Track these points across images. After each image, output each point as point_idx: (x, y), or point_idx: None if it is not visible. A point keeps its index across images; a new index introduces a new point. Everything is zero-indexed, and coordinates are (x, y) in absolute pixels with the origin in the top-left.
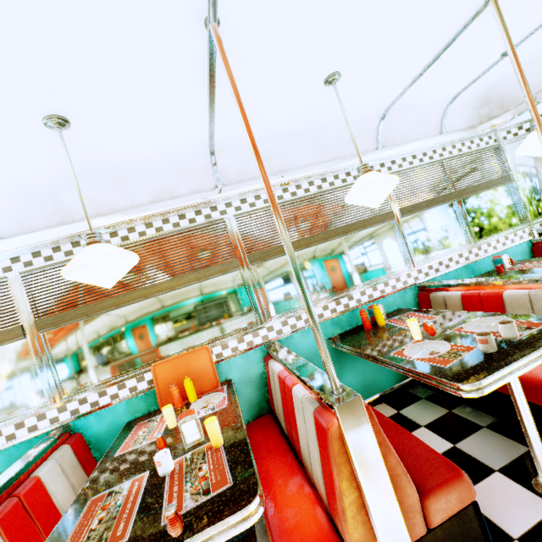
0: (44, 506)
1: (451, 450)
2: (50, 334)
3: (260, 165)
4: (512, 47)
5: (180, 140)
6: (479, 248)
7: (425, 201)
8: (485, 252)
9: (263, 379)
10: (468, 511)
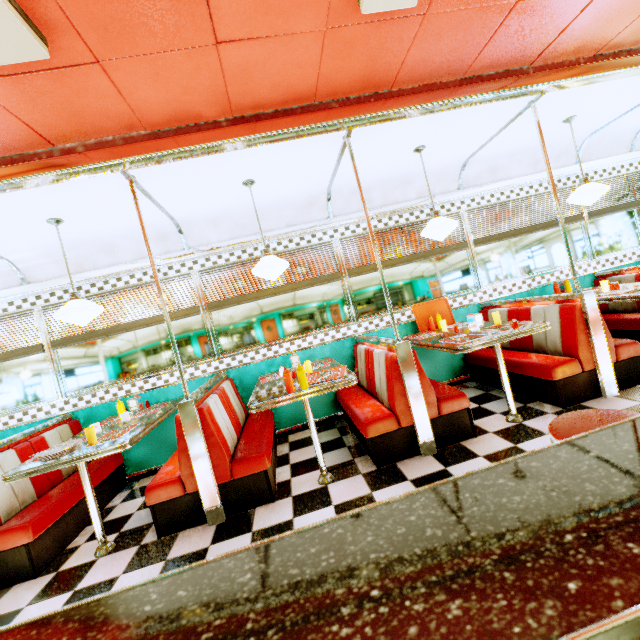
0: None
1: None
2: (351, 280)
3: (551, 177)
4: None
5: (455, 157)
6: None
7: (609, 207)
8: None
9: None
10: (638, 358)
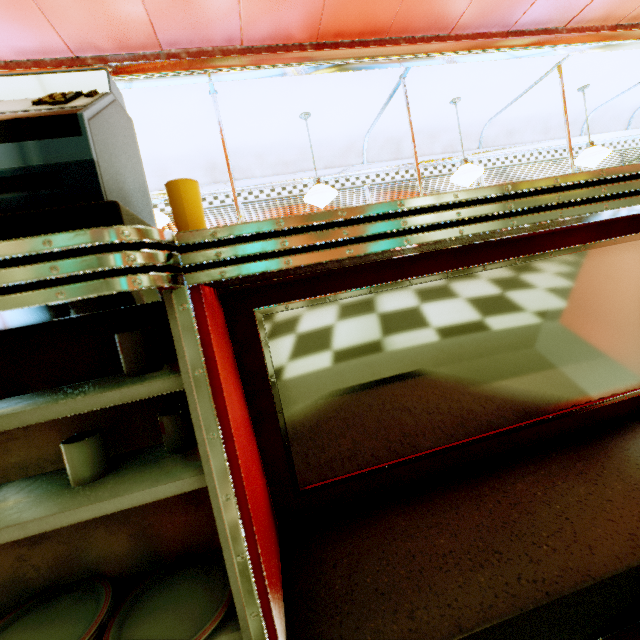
0: None
1: None
2: None
3: (568, 133)
4: None
5: (481, 115)
6: None
7: None
8: None
9: None
10: None
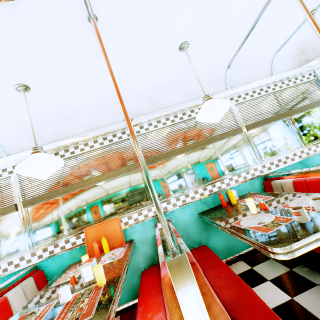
0: (5, 316)
1: (289, 302)
2: (30, 208)
3: (118, 96)
4: (303, 4)
5: (98, 93)
6: (309, 149)
7: (264, 119)
8: (314, 152)
9: (155, 240)
10: None
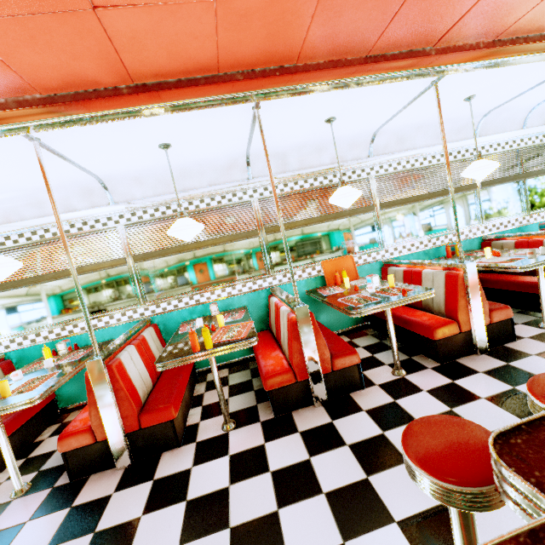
0: None
1: None
2: (268, 236)
3: (447, 156)
4: None
5: (366, 127)
6: (531, 216)
7: (500, 178)
8: (535, 220)
9: None
10: (508, 321)
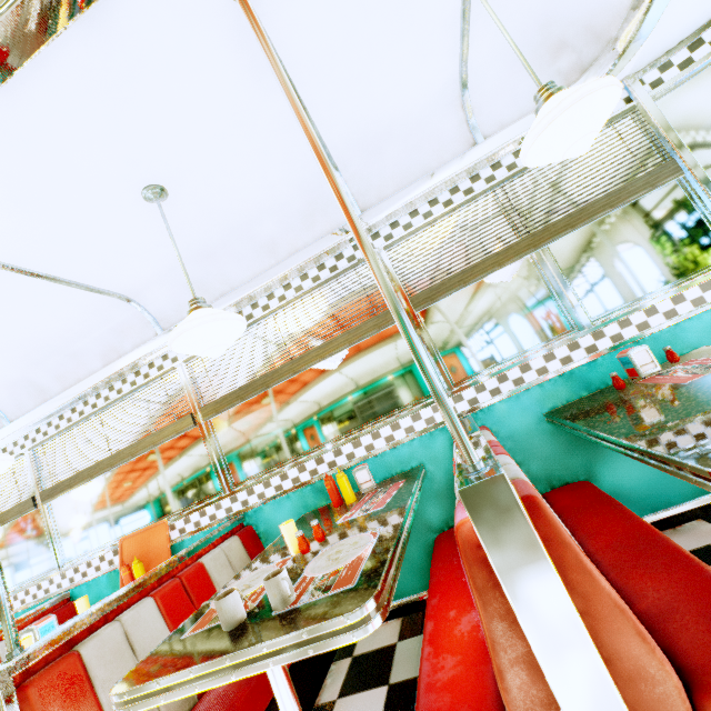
0: None
1: None
2: (54, 503)
3: None
4: (268, 59)
5: (79, 307)
6: (598, 334)
7: (458, 273)
8: (616, 340)
9: None
10: None
